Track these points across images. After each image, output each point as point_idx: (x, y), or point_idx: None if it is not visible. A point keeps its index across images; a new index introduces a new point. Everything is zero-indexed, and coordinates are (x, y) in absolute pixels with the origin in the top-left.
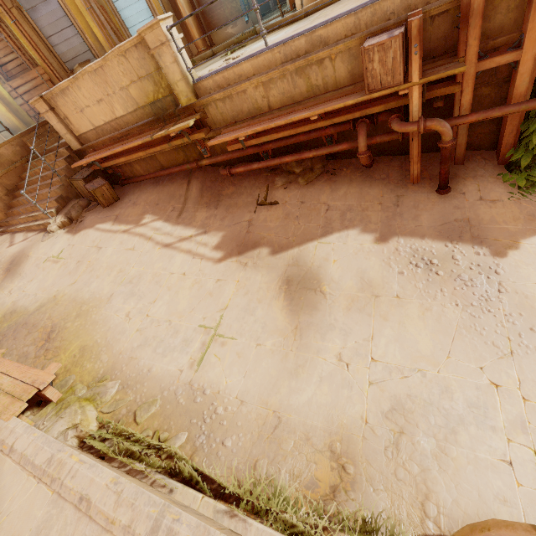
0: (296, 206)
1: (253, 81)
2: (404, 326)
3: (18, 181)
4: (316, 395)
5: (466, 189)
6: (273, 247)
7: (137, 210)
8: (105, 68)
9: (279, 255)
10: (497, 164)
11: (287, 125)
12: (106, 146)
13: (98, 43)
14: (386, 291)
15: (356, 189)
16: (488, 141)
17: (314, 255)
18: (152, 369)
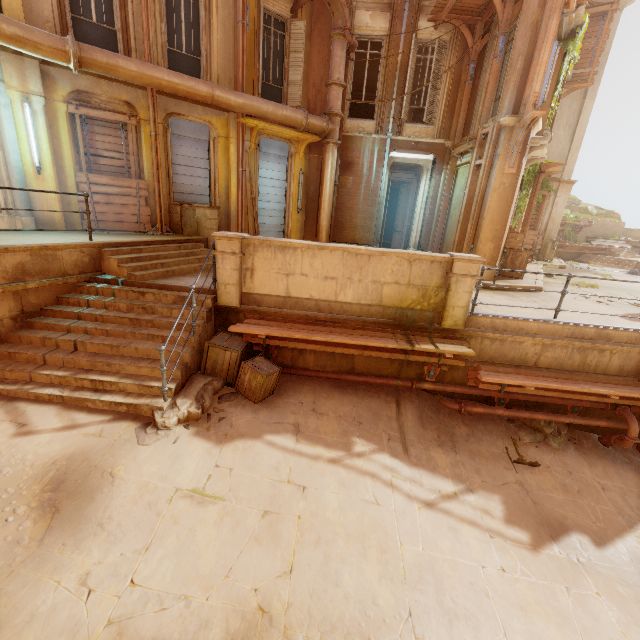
0: (567, 475)
1: (536, 339)
2: None
3: (50, 302)
4: None
5: None
6: (589, 534)
7: (331, 424)
8: (374, 258)
9: (609, 550)
10: None
11: None
12: (287, 321)
13: (225, 196)
14: None
15: (612, 469)
16: None
17: None
18: None
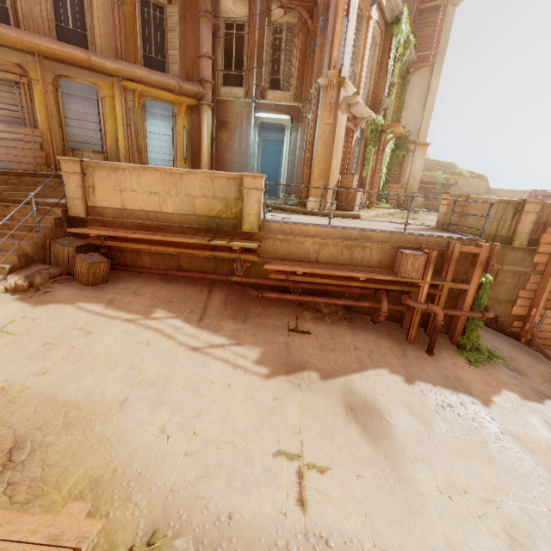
0: (329, 339)
1: (314, 239)
2: (466, 458)
3: None
4: (448, 533)
5: (442, 355)
6: (321, 372)
7: (143, 301)
8: (185, 176)
9: (330, 381)
10: (451, 343)
11: (325, 275)
12: (124, 228)
13: (115, 145)
14: (436, 425)
15: (371, 338)
16: (444, 328)
17: (363, 386)
18: (238, 514)
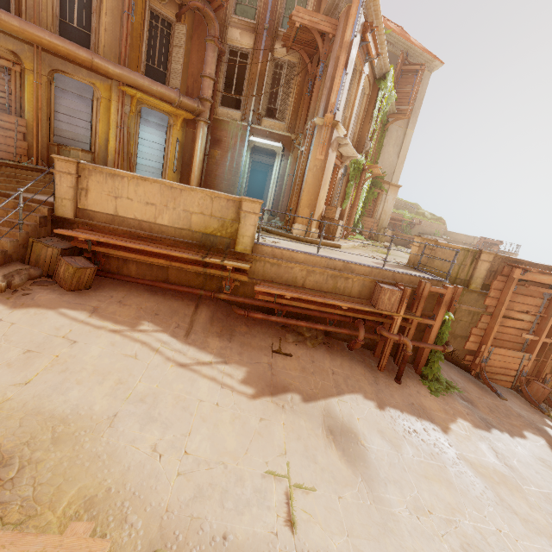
0: (309, 363)
1: (302, 266)
2: (430, 481)
3: None
4: (417, 551)
5: (408, 384)
6: (303, 395)
7: (128, 311)
8: (185, 192)
9: (311, 404)
10: (415, 373)
11: (309, 301)
12: (114, 234)
13: (105, 147)
14: (404, 450)
15: (347, 363)
16: (410, 358)
17: (340, 410)
18: (232, 534)
